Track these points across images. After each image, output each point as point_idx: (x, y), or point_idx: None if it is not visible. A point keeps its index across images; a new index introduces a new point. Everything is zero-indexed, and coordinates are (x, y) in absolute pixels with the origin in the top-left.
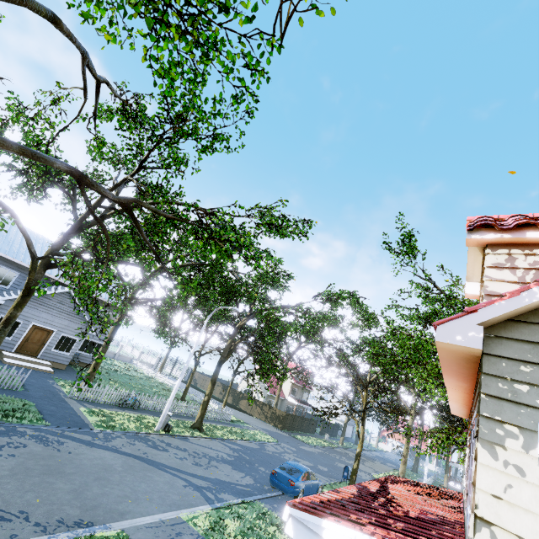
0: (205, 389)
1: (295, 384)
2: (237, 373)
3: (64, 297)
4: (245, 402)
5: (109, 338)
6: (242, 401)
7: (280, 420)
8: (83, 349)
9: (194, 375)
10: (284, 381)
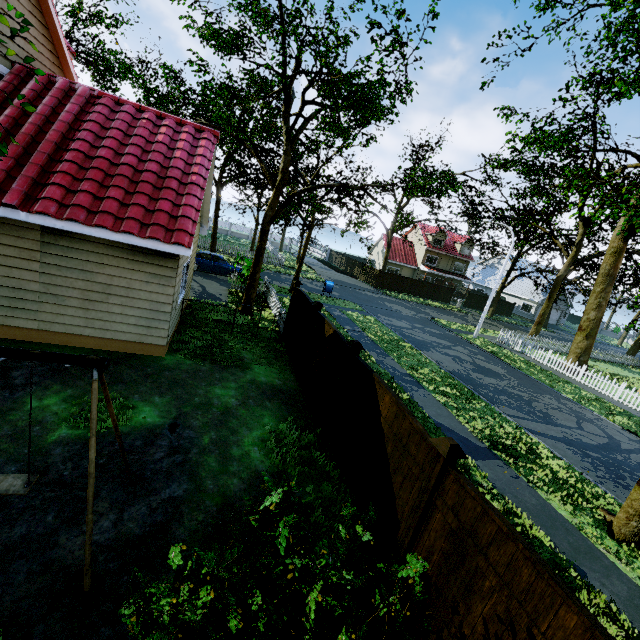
0: (336, 265)
1: (432, 251)
2: (306, 229)
3: None
4: (357, 268)
5: None
6: (355, 268)
7: (375, 279)
8: None
9: (331, 254)
10: (418, 250)
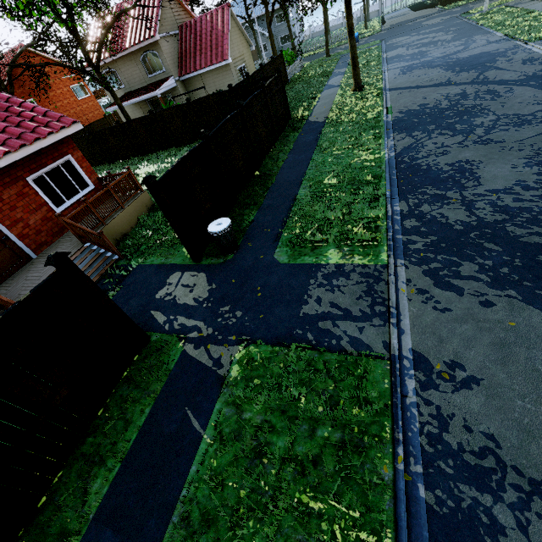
0: (429, 0)
1: None
2: None
3: (248, 30)
4: None
5: (254, 39)
6: None
7: None
8: (283, 43)
9: None
10: None
